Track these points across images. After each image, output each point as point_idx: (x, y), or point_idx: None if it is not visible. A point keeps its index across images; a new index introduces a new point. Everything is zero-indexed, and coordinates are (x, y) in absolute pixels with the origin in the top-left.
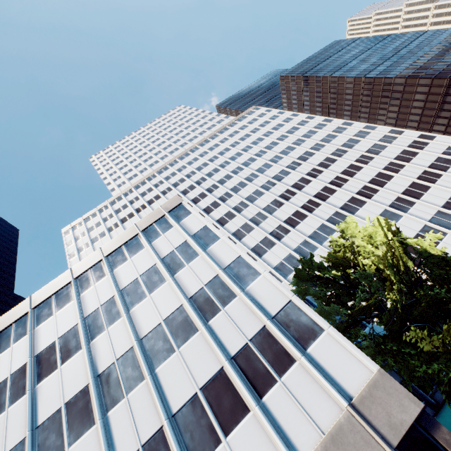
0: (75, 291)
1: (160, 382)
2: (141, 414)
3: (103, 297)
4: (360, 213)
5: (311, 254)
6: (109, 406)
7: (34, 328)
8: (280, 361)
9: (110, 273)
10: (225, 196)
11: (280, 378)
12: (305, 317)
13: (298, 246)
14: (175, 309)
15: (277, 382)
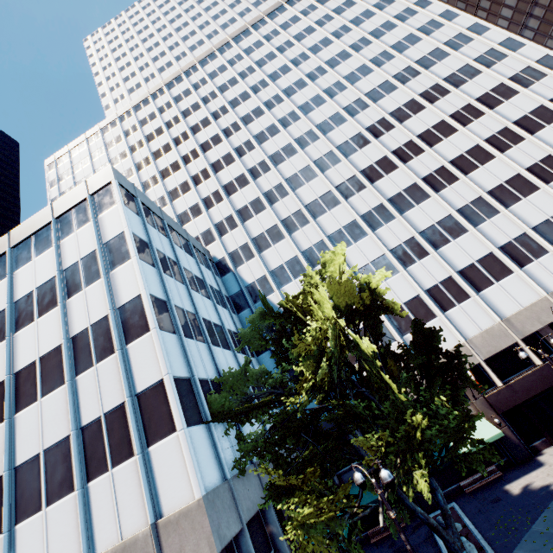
0: None
1: (15, 430)
2: None
3: None
4: (412, 214)
5: (263, 294)
6: None
7: None
8: (120, 449)
9: (8, 275)
10: (244, 148)
11: (112, 468)
12: (166, 407)
13: (310, 247)
14: (53, 347)
15: (108, 472)
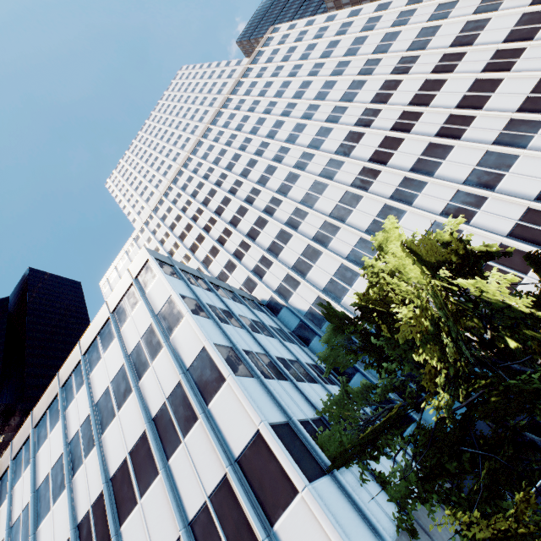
0: (61, 406)
1: None
2: None
3: (82, 414)
4: (443, 171)
5: (328, 301)
6: None
7: (36, 454)
8: (240, 539)
9: (85, 380)
10: (251, 196)
11: None
12: (275, 464)
13: (352, 250)
14: (138, 436)
15: None
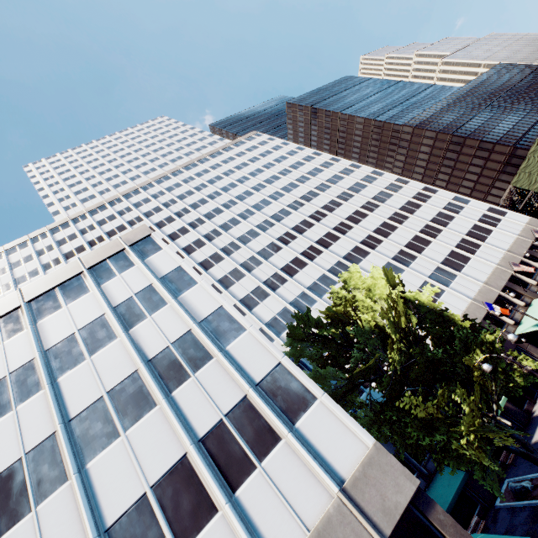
0: None
1: (92, 483)
2: (56, 534)
3: (15, 360)
4: (363, 265)
5: (308, 308)
6: (3, 528)
7: None
8: (261, 440)
9: (31, 325)
10: (212, 234)
11: (260, 462)
12: (296, 383)
13: (295, 298)
14: (126, 376)
15: (256, 469)
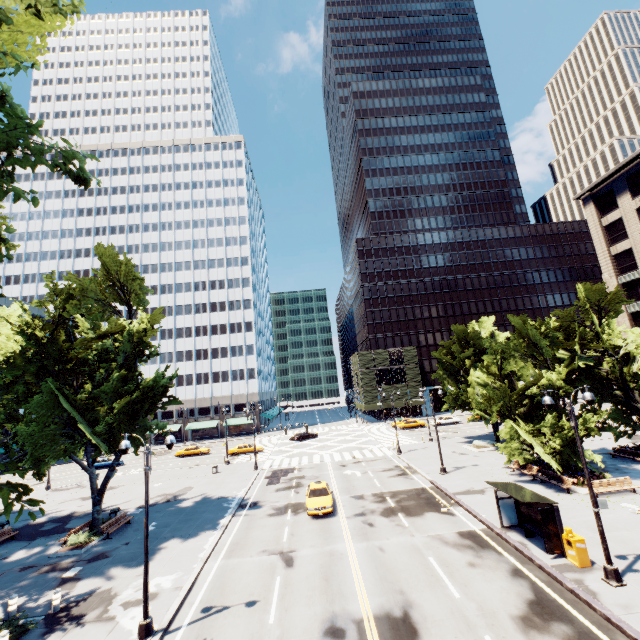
0: None
1: None
2: None
3: None
4: None
5: None
6: None
7: None
8: None
9: None
10: None
11: None
12: None
13: None
14: None
15: None
